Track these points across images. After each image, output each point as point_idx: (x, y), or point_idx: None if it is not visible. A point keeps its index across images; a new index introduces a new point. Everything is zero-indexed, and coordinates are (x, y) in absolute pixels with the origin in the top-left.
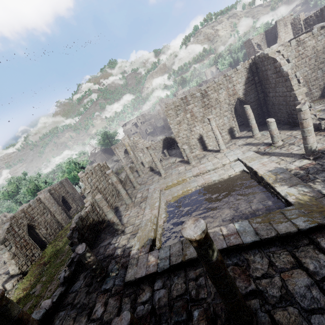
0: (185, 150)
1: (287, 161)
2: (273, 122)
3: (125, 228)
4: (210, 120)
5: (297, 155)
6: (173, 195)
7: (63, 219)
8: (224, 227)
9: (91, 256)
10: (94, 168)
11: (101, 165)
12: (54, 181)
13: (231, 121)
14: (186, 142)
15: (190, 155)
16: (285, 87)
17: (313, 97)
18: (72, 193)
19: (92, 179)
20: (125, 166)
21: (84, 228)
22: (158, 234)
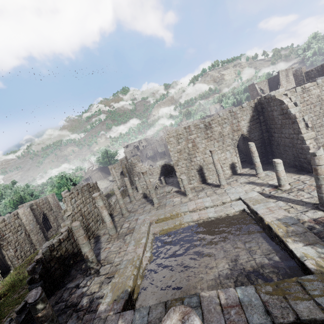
0: (182, 180)
1: (297, 210)
2: (281, 163)
3: (101, 267)
4: (212, 153)
5: (309, 203)
6: (164, 231)
7: (38, 240)
8: (223, 292)
9: (45, 307)
10: (81, 188)
11: (90, 185)
12: (41, 195)
13: (233, 156)
14: (185, 172)
15: (187, 186)
16: (292, 129)
17: (318, 142)
18: (56, 211)
19: (76, 200)
20: (116, 189)
21: (52, 261)
22: (138, 282)
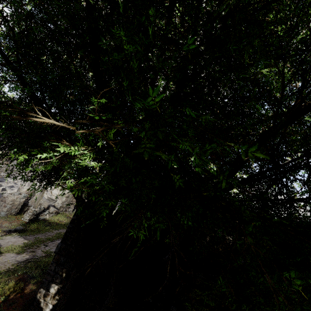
0: None
1: None
2: None
3: None
4: None
5: None
6: None
7: None
8: None
9: None
10: None
11: None
12: None
13: None
14: None
15: None
16: None
17: None
18: None
19: None
20: None
21: None
22: None
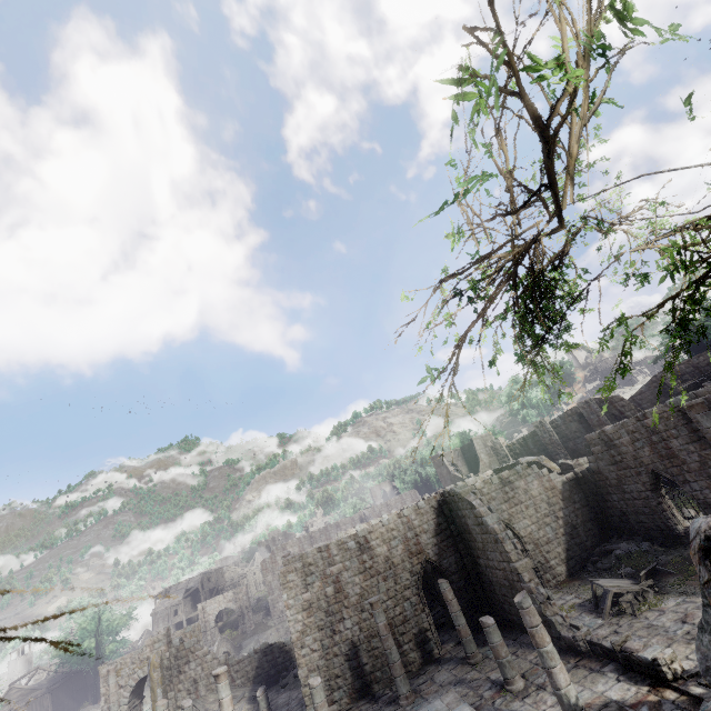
0: (313, 691)
1: None
2: (494, 626)
3: None
4: (374, 607)
5: None
6: None
7: None
8: None
9: None
10: None
11: None
12: None
13: (419, 612)
14: (320, 664)
15: (325, 708)
16: (499, 552)
17: (557, 574)
18: None
19: None
20: None
21: None
22: None
